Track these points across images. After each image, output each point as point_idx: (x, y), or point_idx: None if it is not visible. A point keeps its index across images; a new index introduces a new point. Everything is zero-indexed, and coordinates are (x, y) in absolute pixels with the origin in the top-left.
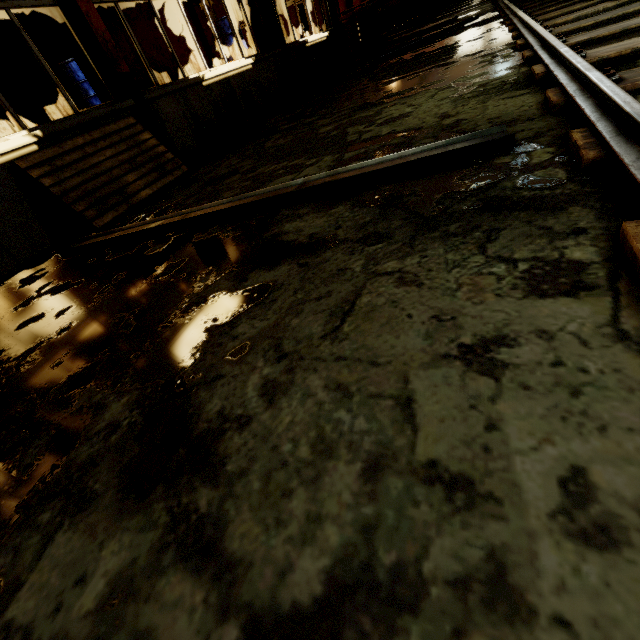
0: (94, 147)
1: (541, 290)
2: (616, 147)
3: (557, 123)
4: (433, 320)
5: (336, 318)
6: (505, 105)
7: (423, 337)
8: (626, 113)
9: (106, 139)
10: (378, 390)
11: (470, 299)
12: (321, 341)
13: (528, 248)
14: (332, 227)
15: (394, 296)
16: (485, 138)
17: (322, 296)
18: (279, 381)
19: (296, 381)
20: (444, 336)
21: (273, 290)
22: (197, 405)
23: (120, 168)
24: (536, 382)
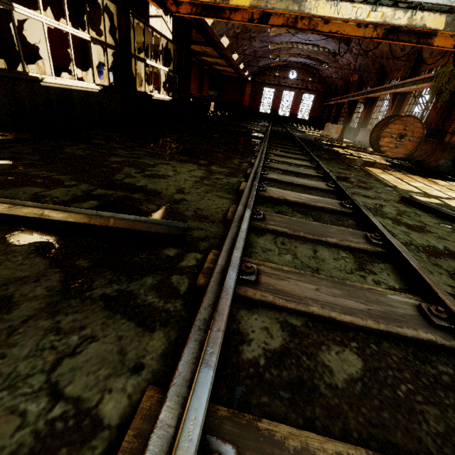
0: None
1: None
2: (210, 285)
3: (221, 233)
4: None
5: None
6: (213, 201)
7: None
8: (230, 259)
9: None
10: None
11: None
12: None
13: (87, 379)
14: None
15: None
16: (171, 228)
17: None
18: None
19: None
20: None
21: None
22: None
23: None
24: None
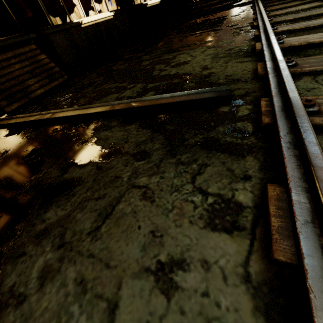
0: (8, 62)
1: (214, 223)
2: (279, 120)
3: (258, 87)
4: (150, 234)
5: (101, 218)
6: (236, 67)
7: (140, 248)
8: (288, 97)
9: (16, 57)
10: (102, 291)
11: (175, 221)
12: (86, 237)
13: (217, 185)
14: (123, 140)
15: (136, 207)
16: (217, 93)
17: (100, 197)
18: (52, 267)
19: (61, 270)
20: (152, 251)
21: (77, 185)
22: (2, 277)
23: (24, 76)
24: (189, 308)
